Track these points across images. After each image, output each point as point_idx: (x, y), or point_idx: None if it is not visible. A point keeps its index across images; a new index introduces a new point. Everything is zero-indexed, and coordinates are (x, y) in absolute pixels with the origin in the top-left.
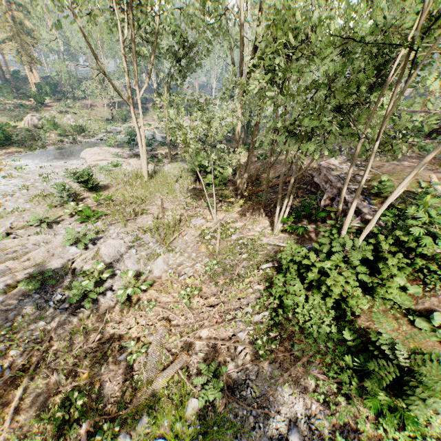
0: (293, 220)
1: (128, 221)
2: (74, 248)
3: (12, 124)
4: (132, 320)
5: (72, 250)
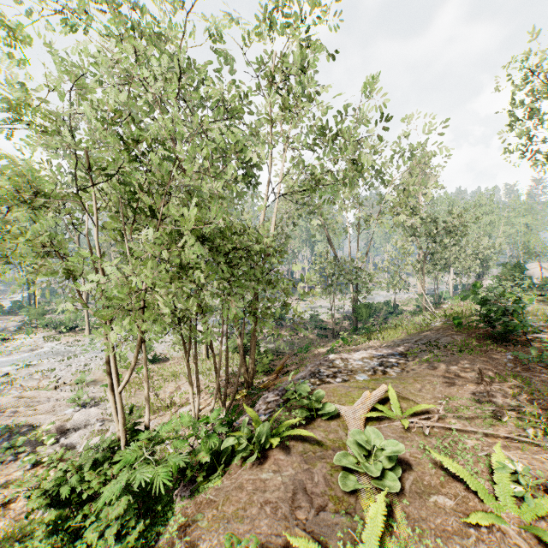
0: None
1: (137, 395)
2: (72, 409)
3: None
4: (5, 489)
5: (68, 410)
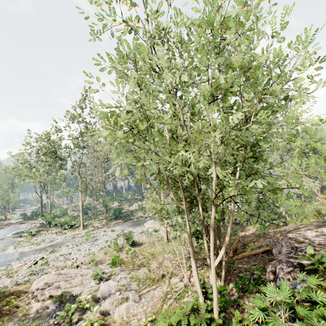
0: (241, 294)
1: (133, 270)
2: (94, 282)
3: (127, 208)
4: None
5: (91, 283)
